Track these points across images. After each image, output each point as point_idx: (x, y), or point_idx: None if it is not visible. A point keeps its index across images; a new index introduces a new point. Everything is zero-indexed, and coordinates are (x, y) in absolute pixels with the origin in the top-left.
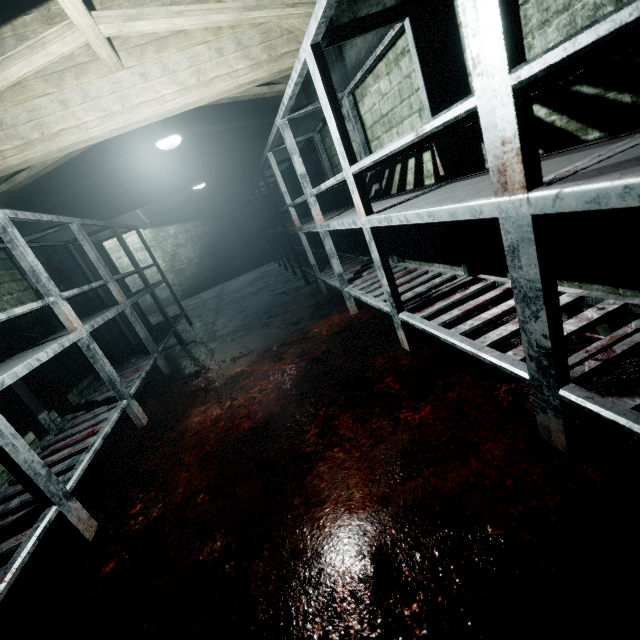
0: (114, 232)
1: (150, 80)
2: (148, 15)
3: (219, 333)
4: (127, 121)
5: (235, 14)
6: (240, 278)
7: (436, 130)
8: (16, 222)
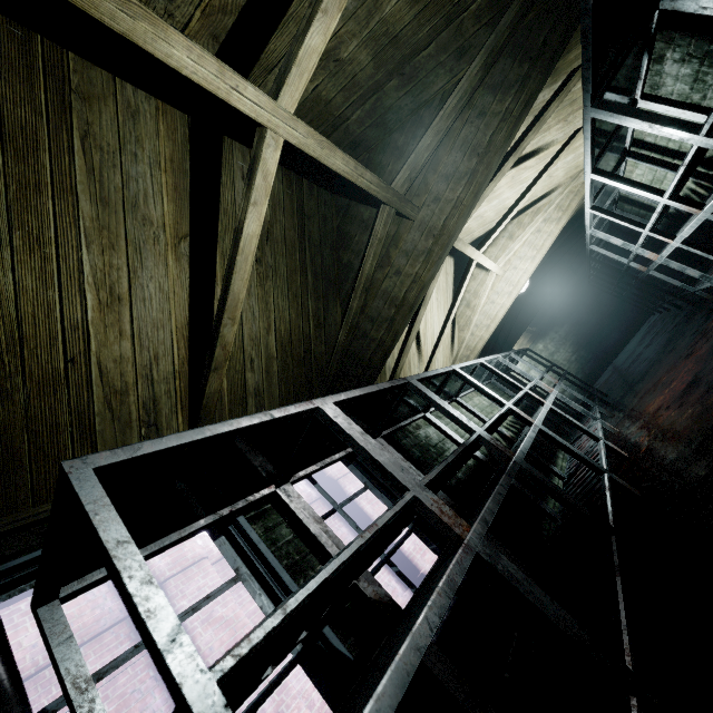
0: (523, 354)
1: (517, 267)
2: (512, 248)
3: (634, 381)
4: (517, 290)
5: (542, 217)
6: (625, 349)
7: (661, 210)
8: (497, 362)
